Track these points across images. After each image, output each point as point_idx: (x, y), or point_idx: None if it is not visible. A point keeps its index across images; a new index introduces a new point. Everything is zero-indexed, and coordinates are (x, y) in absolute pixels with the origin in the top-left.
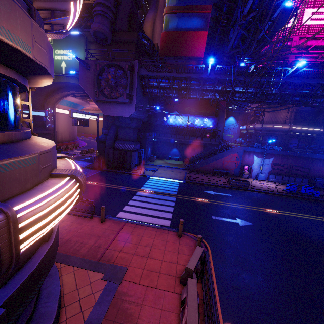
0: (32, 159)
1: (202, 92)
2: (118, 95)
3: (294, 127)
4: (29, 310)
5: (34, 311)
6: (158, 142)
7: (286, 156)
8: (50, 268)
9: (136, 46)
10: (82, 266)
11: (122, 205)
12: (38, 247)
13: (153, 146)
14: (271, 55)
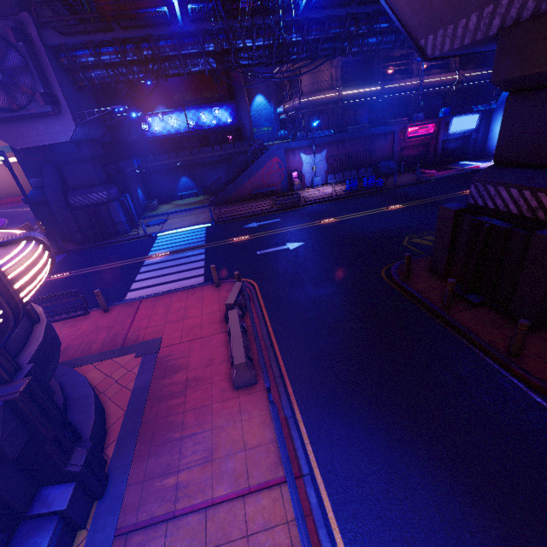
0: None
1: (185, 61)
2: (25, 101)
3: (345, 92)
4: (59, 398)
5: (66, 399)
6: (150, 173)
7: (341, 141)
8: (60, 345)
9: None
10: (102, 358)
11: (127, 285)
12: (32, 329)
13: (143, 183)
14: None
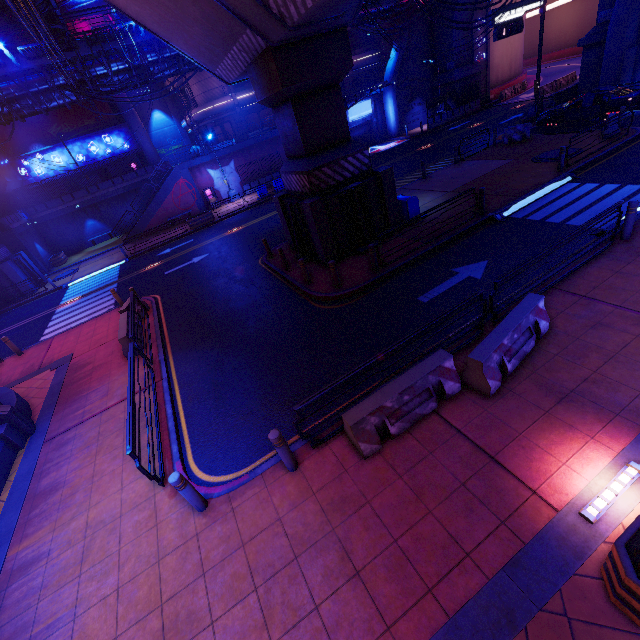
0: None
1: (38, 98)
2: None
3: (240, 97)
4: None
5: None
6: (45, 224)
7: (245, 149)
8: None
9: None
10: (22, 381)
11: (40, 333)
12: None
13: (41, 237)
14: None
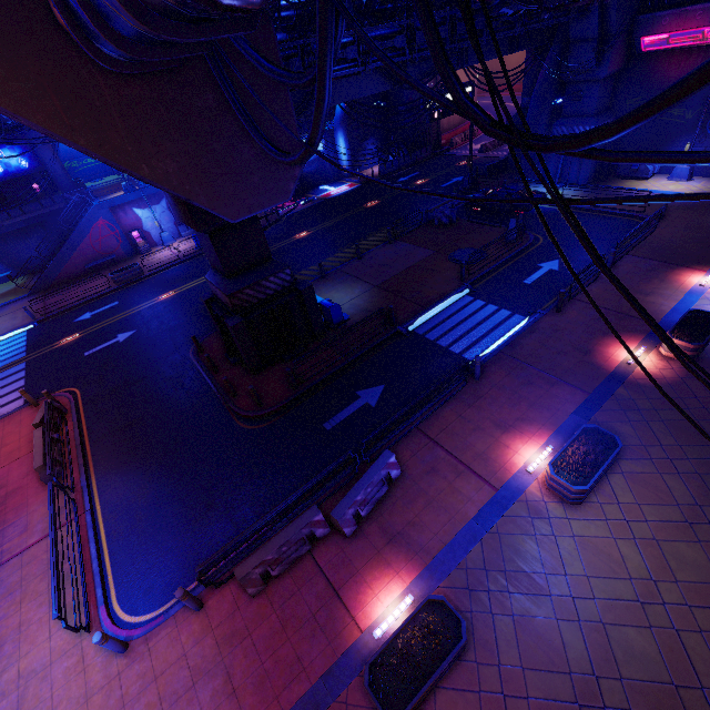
0: None
1: None
2: None
3: None
4: None
5: None
6: None
7: None
8: None
9: None
10: None
11: None
12: None
13: None
14: None
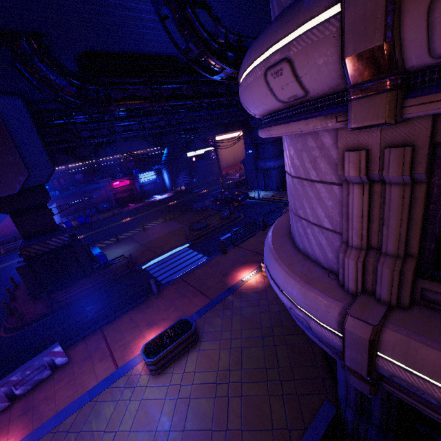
0: None
1: None
2: None
3: (70, 165)
4: None
5: None
6: None
7: (65, 197)
8: None
9: None
10: None
11: None
12: None
13: None
14: None
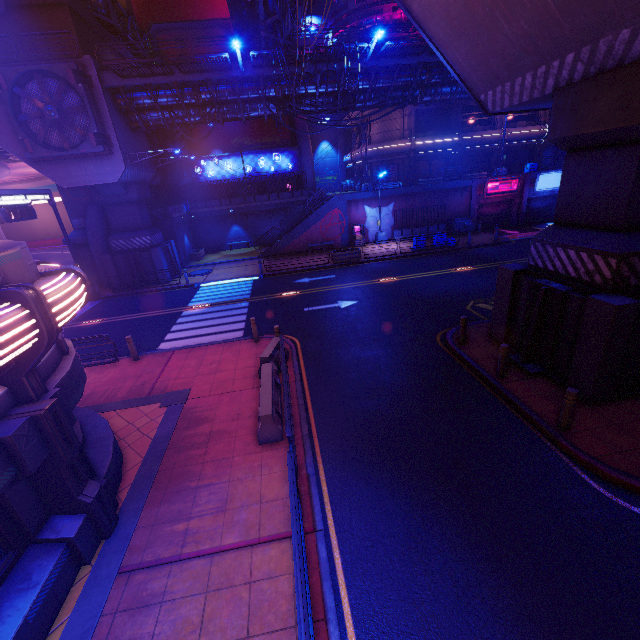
0: (18, 253)
1: (244, 105)
2: (78, 141)
3: (418, 142)
4: (79, 436)
5: (85, 439)
6: (199, 220)
7: (410, 195)
8: (85, 380)
9: (74, 13)
10: (127, 406)
11: (162, 335)
12: (61, 359)
13: (191, 230)
14: (354, 8)
